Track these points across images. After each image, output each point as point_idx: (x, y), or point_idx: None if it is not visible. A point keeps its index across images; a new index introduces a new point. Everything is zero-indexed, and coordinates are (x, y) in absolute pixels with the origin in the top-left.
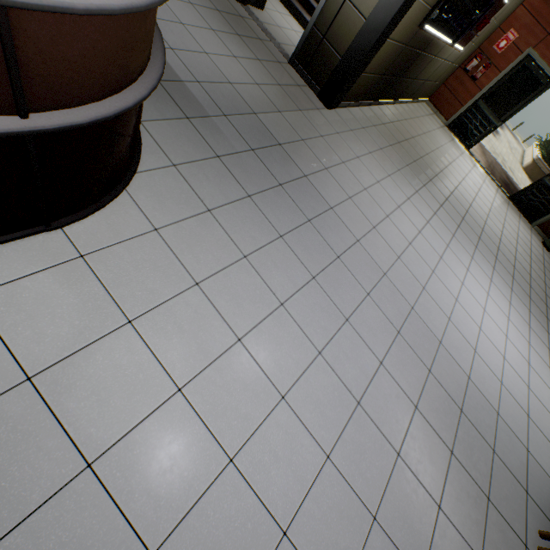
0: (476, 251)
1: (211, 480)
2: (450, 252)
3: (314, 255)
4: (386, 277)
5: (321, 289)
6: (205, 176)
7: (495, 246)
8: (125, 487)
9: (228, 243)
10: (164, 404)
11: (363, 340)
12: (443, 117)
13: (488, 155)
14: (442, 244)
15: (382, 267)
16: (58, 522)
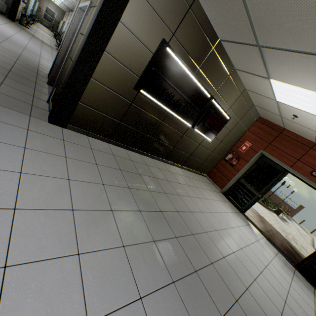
0: None
1: None
2: None
3: None
4: None
5: None
6: None
7: None
8: None
9: None
10: None
11: None
12: (218, 186)
13: (268, 224)
14: (66, 315)
15: None
16: None
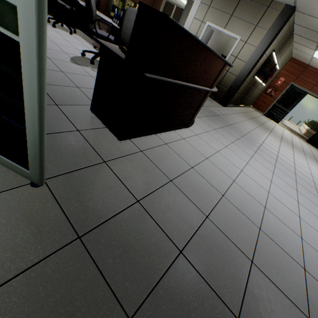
0: (306, 156)
1: (266, 195)
2: (295, 154)
3: (251, 146)
4: (278, 157)
5: (260, 155)
6: (207, 121)
7: (312, 156)
8: (245, 189)
9: (225, 138)
10: (240, 173)
11: (284, 173)
12: (261, 112)
13: (286, 126)
14: (290, 151)
15: (275, 154)
16: (236, 191)
